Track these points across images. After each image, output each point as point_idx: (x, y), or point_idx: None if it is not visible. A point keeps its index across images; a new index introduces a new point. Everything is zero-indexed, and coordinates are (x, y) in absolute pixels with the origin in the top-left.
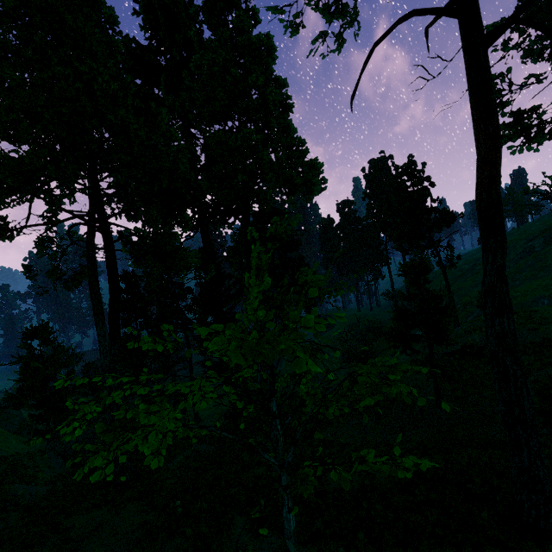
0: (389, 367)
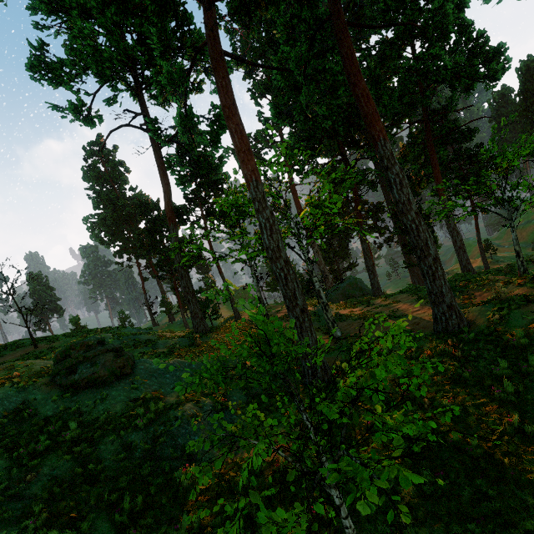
0: None
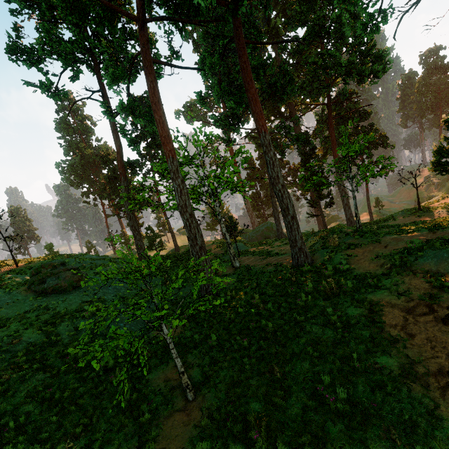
0: (389, 160)
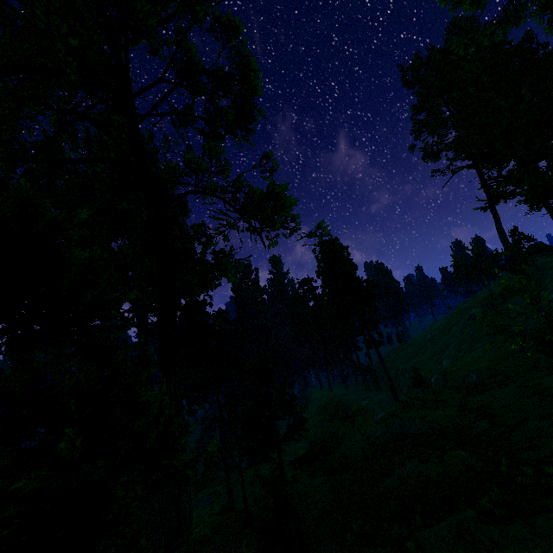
0: None
